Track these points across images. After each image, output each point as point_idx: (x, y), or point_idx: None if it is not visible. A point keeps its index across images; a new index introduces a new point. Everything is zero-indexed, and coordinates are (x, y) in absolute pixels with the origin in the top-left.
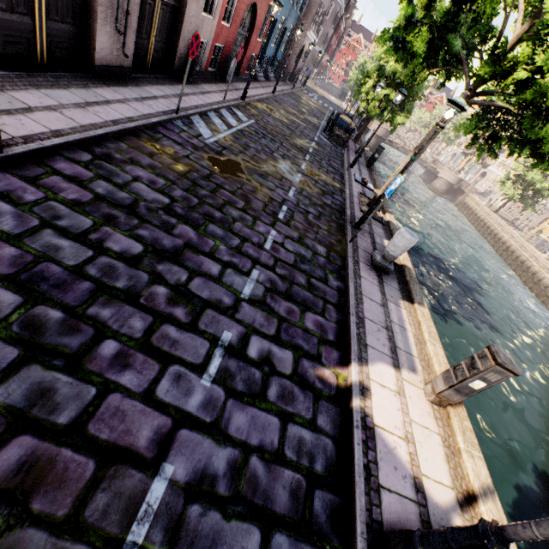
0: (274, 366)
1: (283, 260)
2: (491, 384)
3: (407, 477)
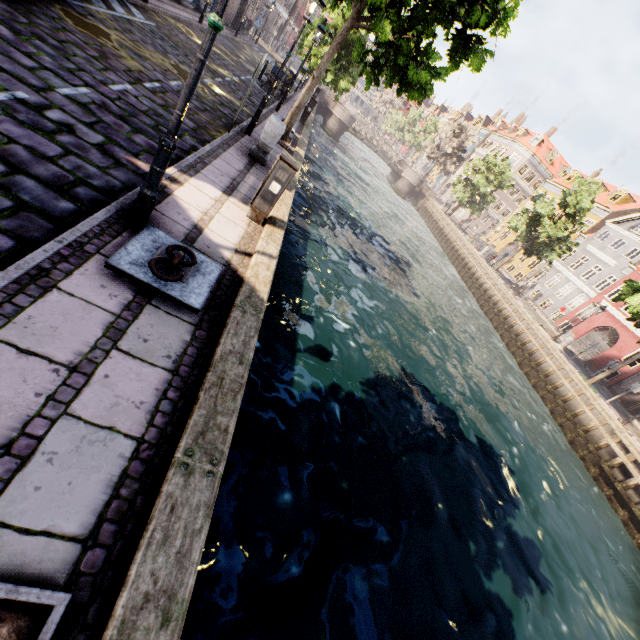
0: (74, 132)
1: (130, 103)
2: (285, 186)
3: (189, 221)
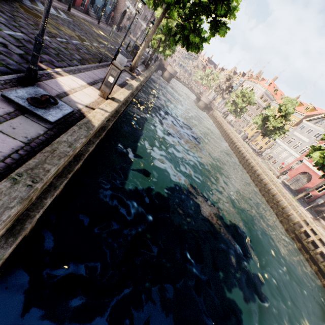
0: (7, 47)
1: (45, 43)
2: (116, 79)
3: (61, 90)
